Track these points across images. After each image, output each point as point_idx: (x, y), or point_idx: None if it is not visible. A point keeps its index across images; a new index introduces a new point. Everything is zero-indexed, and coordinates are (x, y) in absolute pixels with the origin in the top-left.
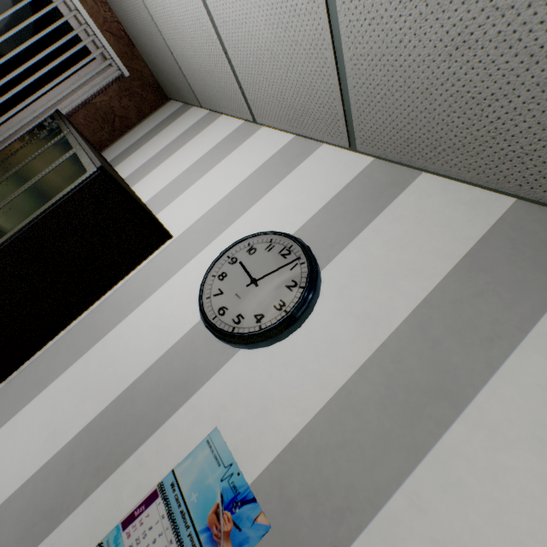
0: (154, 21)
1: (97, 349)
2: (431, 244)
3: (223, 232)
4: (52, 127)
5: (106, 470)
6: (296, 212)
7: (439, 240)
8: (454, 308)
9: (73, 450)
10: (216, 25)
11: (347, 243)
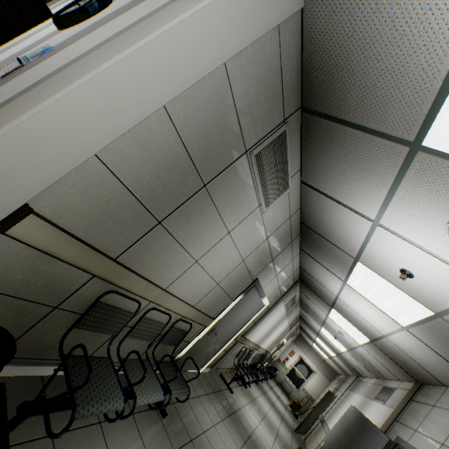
0: None
1: (3, 54)
2: None
3: None
4: None
5: None
6: None
7: None
8: None
9: None
10: None
11: None
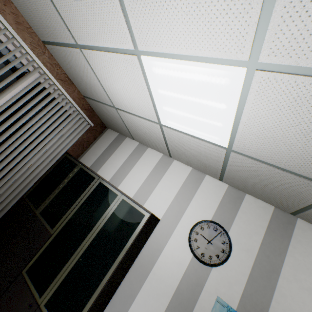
0: (120, 117)
1: (151, 276)
2: (257, 222)
3: (182, 217)
4: (78, 169)
5: None
6: (208, 208)
7: (259, 221)
8: (269, 245)
9: None
10: (166, 139)
11: (232, 222)
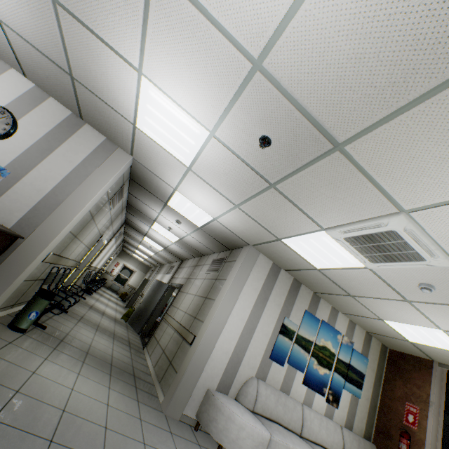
0: None
1: None
2: (51, 119)
3: None
4: None
5: None
6: (4, 98)
7: (53, 119)
8: (54, 135)
9: None
10: None
11: (26, 114)
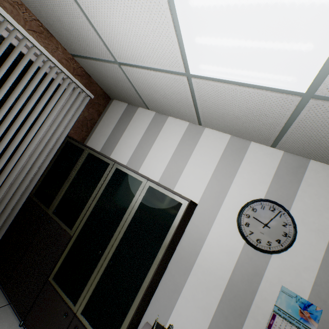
0: (127, 78)
1: (196, 268)
2: (328, 195)
3: (225, 198)
4: (87, 156)
5: (244, 313)
6: (259, 184)
7: None
8: None
9: (221, 312)
10: (196, 99)
11: (293, 198)
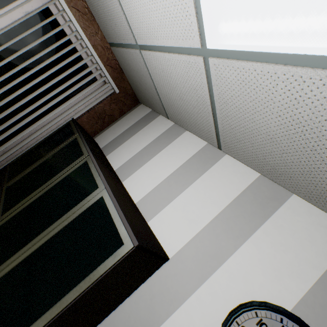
0: (148, 71)
1: None
2: None
3: (216, 271)
4: (72, 140)
5: None
6: (289, 274)
7: None
8: None
9: None
10: (214, 100)
11: None
